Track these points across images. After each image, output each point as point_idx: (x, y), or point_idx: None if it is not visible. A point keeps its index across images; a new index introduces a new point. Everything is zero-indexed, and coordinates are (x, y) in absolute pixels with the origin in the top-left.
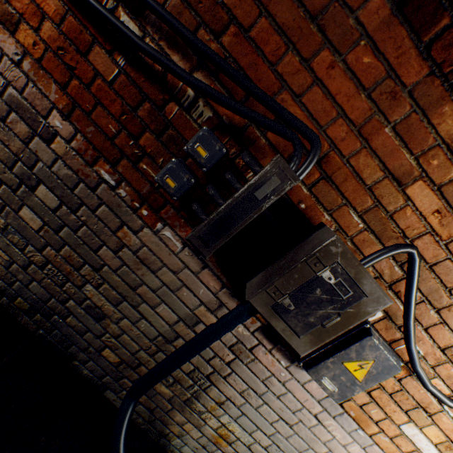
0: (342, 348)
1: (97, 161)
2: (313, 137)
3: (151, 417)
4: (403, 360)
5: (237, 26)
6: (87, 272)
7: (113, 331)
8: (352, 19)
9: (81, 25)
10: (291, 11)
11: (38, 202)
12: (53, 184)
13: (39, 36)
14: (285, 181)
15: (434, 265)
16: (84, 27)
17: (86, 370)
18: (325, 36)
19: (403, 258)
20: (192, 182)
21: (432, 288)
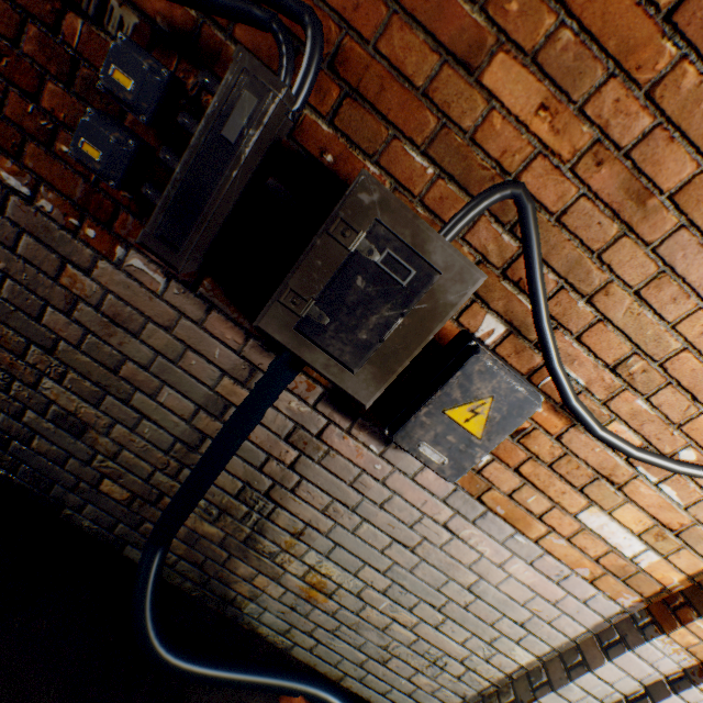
0: (439, 387)
1: None
2: (300, 10)
3: (202, 577)
4: (557, 402)
5: None
6: (37, 359)
7: (106, 449)
8: None
9: None
10: None
11: None
12: None
13: None
14: (265, 97)
15: (564, 214)
16: None
17: (87, 521)
18: None
19: (512, 216)
20: (130, 148)
21: (572, 260)
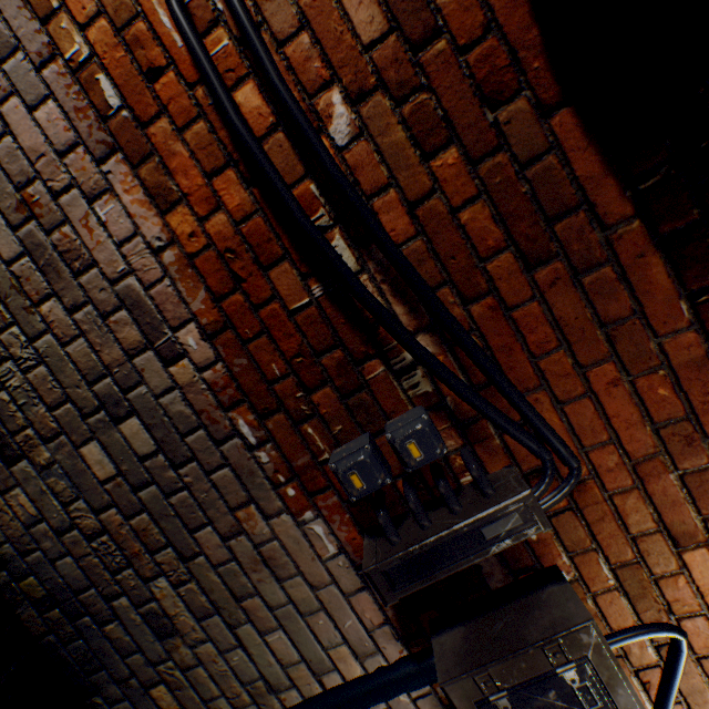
0: None
1: (237, 404)
2: (573, 463)
3: None
4: None
5: (497, 299)
6: (166, 559)
7: (182, 658)
8: (654, 343)
9: (272, 232)
10: (575, 307)
11: (120, 439)
12: (154, 420)
13: (204, 227)
14: (529, 522)
15: (704, 657)
16: (275, 236)
17: None
18: (614, 348)
19: (661, 638)
20: (385, 482)
21: (696, 687)
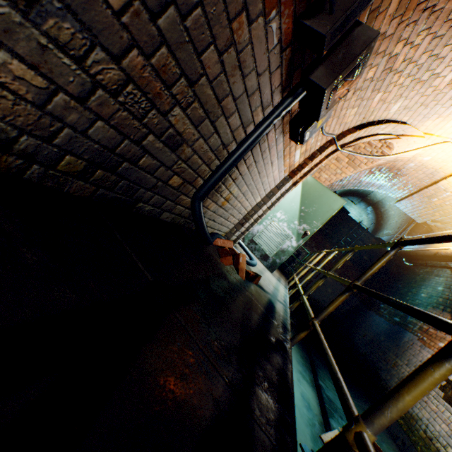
0: None
1: None
2: None
3: (190, 214)
4: None
5: None
6: (180, 90)
7: (185, 156)
8: None
9: None
10: None
11: None
12: None
13: None
14: None
15: None
16: None
17: (148, 207)
18: None
19: None
20: None
21: None
